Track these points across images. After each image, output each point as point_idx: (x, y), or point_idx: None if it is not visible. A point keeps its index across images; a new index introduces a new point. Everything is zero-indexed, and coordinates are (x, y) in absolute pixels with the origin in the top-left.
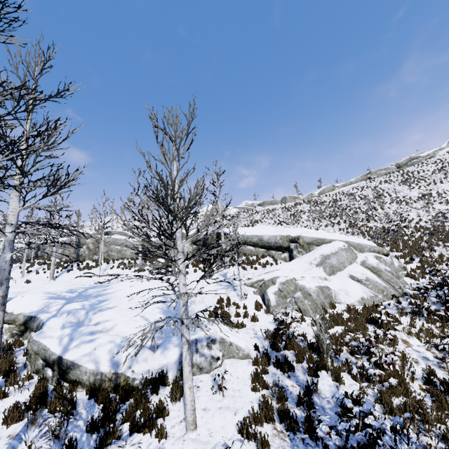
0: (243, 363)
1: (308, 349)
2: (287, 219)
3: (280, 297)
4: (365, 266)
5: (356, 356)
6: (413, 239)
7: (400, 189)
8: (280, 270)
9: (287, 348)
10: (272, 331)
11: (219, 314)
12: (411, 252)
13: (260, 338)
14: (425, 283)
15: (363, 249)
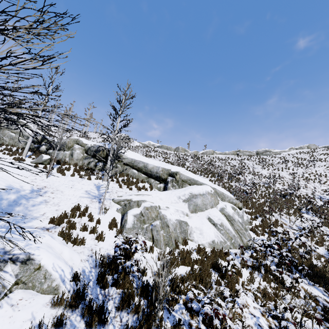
0: (40, 301)
1: (140, 293)
2: (174, 161)
3: (139, 220)
4: (223, 213)
5: (191, 313)
6: (259, 202)
7: (256, 166)
8: (151, 196)
9: (117, 285)
10: (109, 258)
11: (65, 223)
12: (256, 212)
13: (93, 263)
14: (264, 239)
15: (224, 198)
